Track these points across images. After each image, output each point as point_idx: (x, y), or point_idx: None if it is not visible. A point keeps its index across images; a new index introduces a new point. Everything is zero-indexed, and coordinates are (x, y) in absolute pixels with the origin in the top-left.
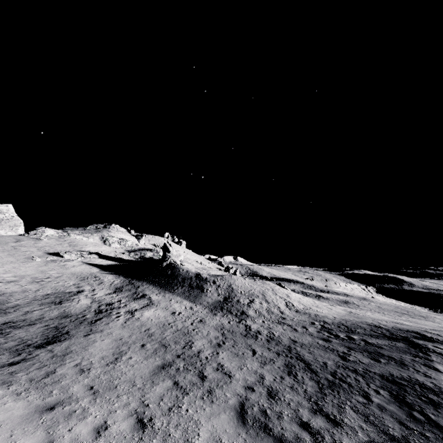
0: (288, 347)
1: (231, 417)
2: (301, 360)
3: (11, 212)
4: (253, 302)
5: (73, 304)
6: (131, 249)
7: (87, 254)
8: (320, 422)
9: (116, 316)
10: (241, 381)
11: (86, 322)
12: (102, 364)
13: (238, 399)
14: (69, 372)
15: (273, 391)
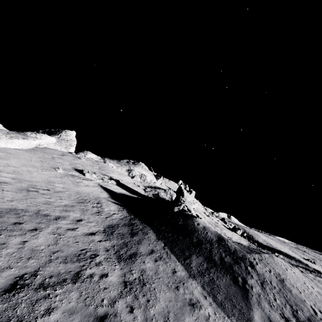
0: None
1: None
2: None
3: (72, 136)
4: None
5: (13, 241)
6: (148, 185)
7: (108, 178)
8: None
9: None
10: None
11: None
12: None
13: None
14: None
15: None
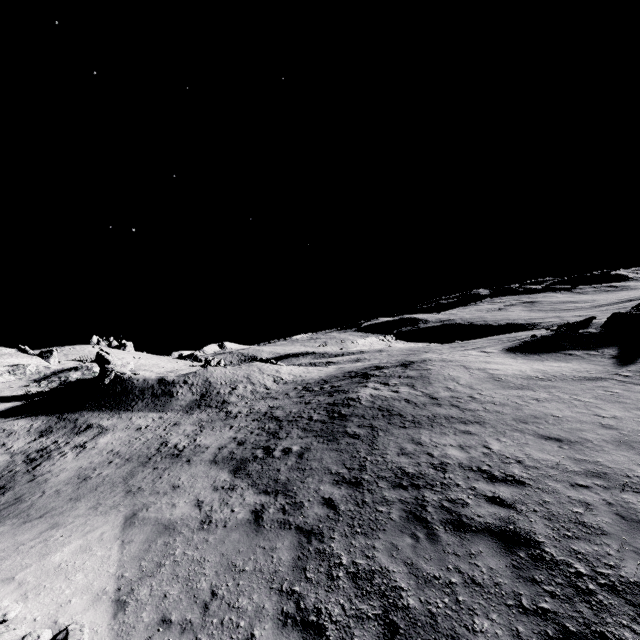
0: (264, 413)
1: (206, 464)
2: (272, 417)
3: None
4: (236, 389)
5: None
6: (38, 377)
7: None
8: (271, 442)
9: (61, 456)
10: (217, 446)
11: (20, 474)
12: (70, 486)
13: (213, 455)
14: (36, 501)
15: (242, 442)
